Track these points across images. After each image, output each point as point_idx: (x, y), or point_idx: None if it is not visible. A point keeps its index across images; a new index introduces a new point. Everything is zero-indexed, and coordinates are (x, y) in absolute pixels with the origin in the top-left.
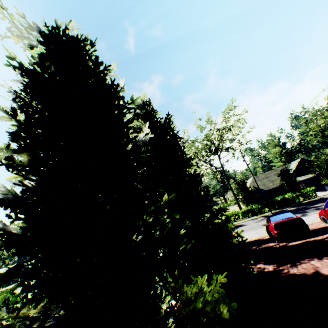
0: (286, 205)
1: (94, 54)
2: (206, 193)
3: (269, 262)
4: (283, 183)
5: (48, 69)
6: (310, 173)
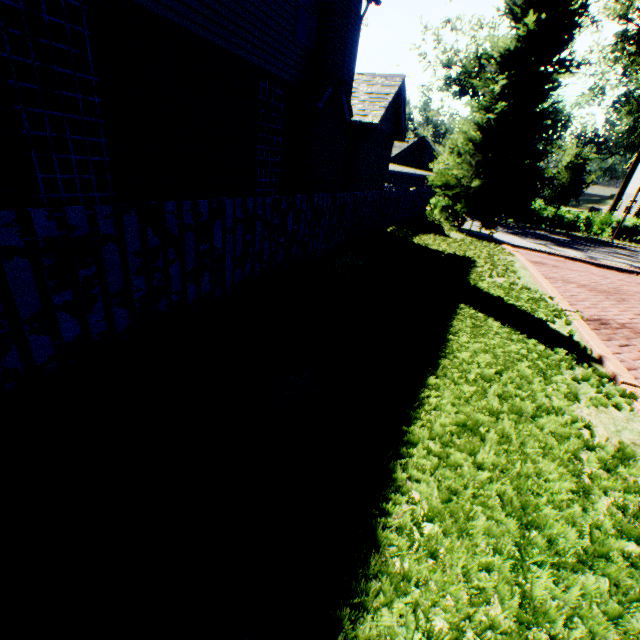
0: None
1: None
2: None
3: None
4: None
5: None
6: (409, 168)
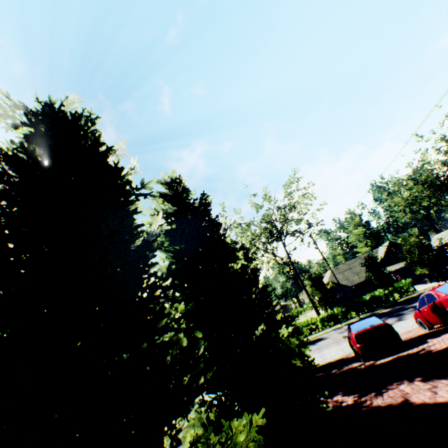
0: (378, 306)
1: (99, 129)
2: (267, 295)
3: (349, 392)
4: (369, 275)
5: (32, 154)
6: (404, 261)
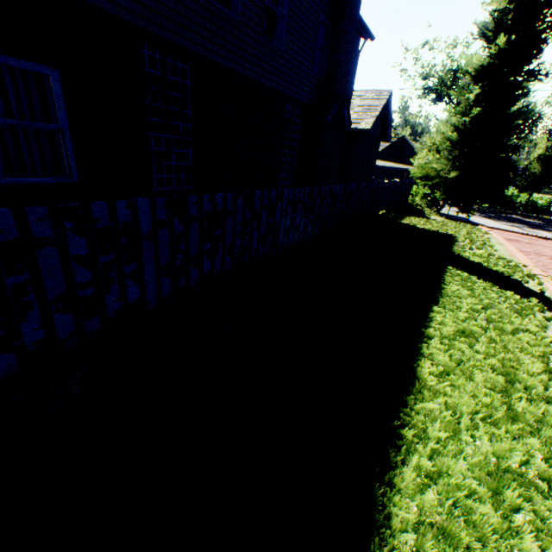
0: None
1: None
2: None
3: None
4: None
5: None
6: (390, 162)
